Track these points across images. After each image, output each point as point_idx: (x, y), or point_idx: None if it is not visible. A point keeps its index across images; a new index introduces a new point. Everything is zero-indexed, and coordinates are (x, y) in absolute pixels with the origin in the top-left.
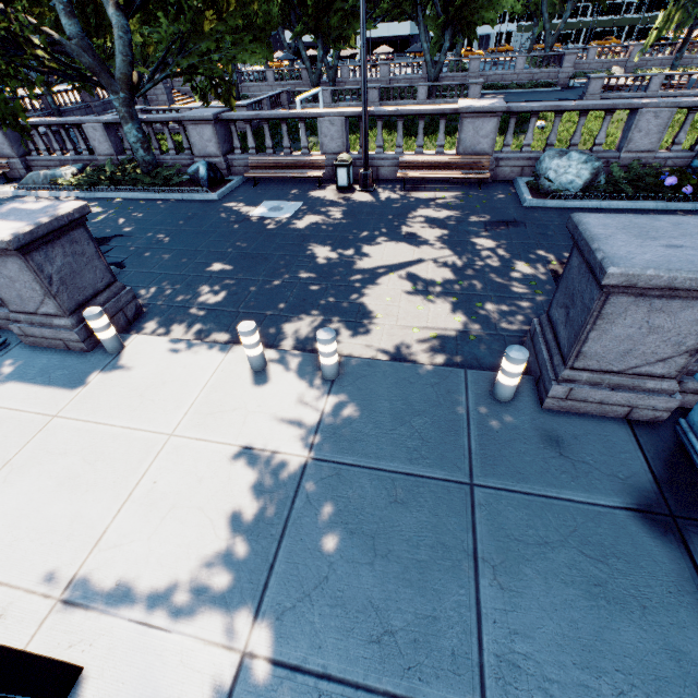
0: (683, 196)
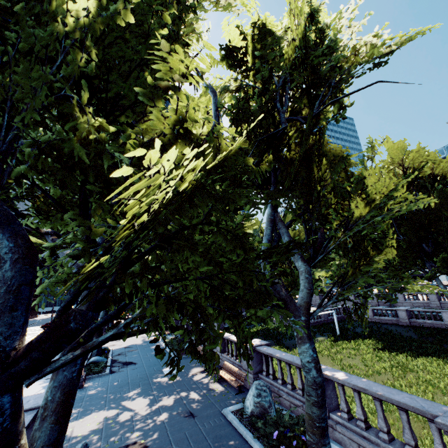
0: None
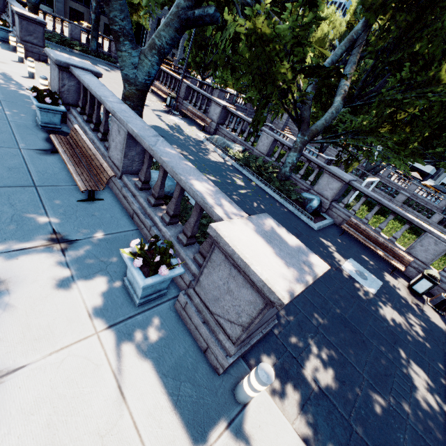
0: None
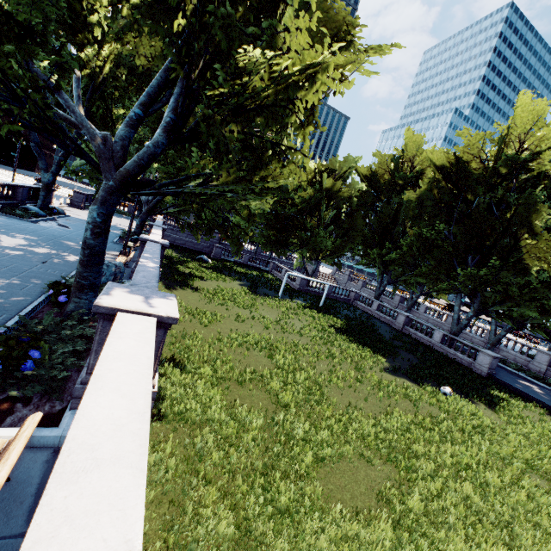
0: (62, 305)
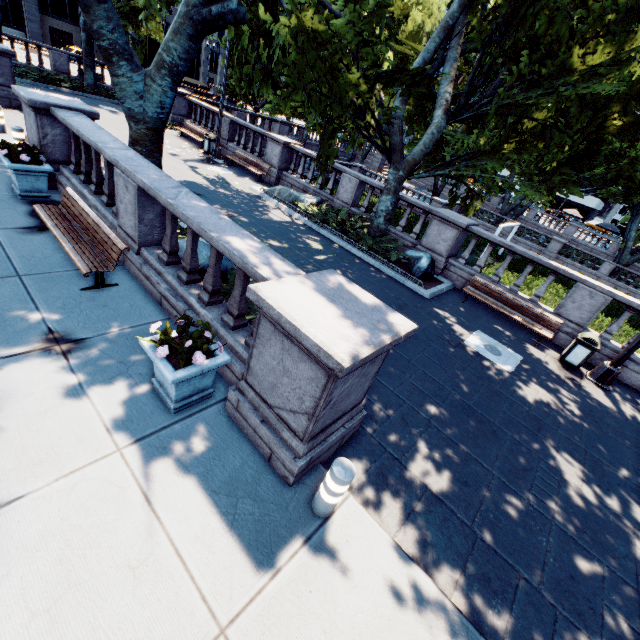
0: None
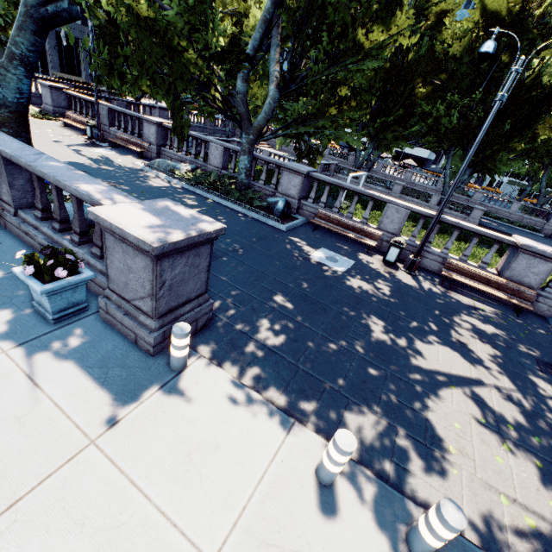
0: None
